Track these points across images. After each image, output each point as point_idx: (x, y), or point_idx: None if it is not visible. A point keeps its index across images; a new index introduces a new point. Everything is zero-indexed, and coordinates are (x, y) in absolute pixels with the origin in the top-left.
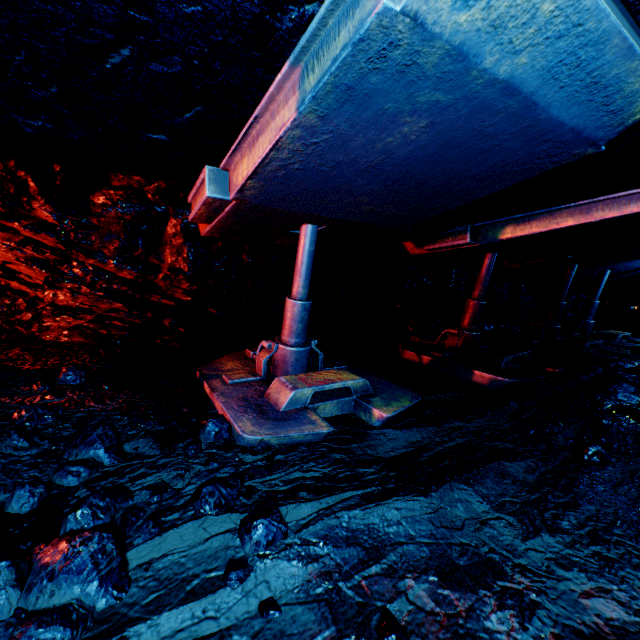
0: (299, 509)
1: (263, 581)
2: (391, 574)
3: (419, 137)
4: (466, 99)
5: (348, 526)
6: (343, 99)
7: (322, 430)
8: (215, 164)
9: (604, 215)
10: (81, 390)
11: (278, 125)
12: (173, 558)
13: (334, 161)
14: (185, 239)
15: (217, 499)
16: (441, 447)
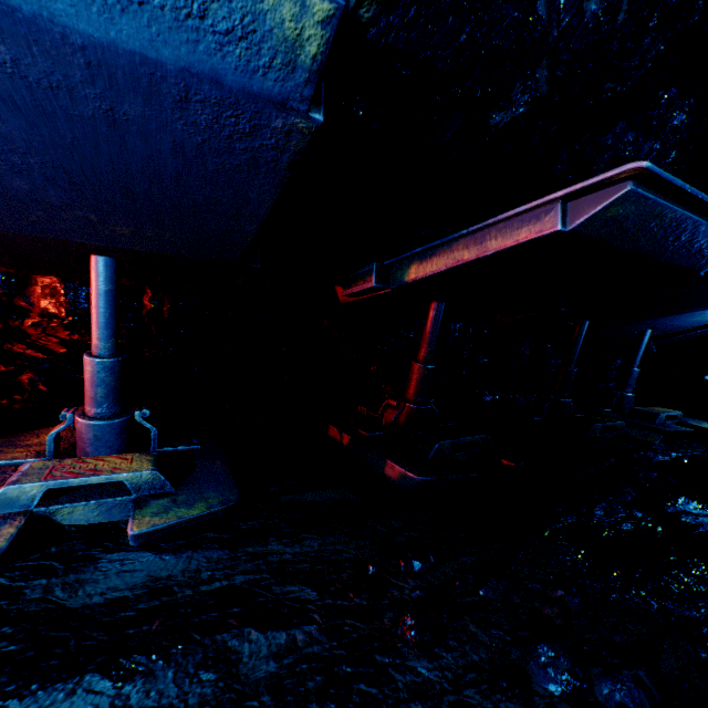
0: None
1: None
2: None
3: None
4: None
5: None
6: None
7: None
8: None
9: (497, 245)
10: None
11: None
12: None
13: None
14: (60, 278)
15: None
16: (191, 591)
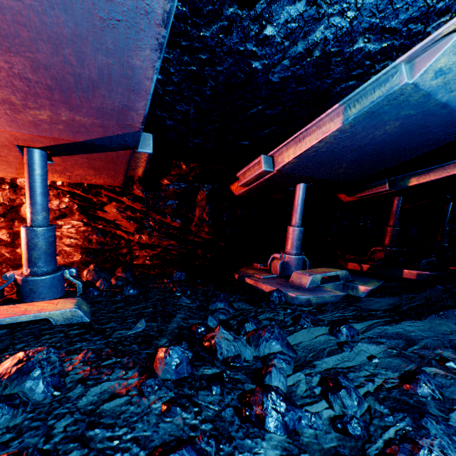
0: (354, 326)
1: (361, 350)
2: (427, 348)
3: (392, 130)
4: (423, 112)
5: (387, 332)
6: (366, 117)
7: (340, 294)
8: (262, 154)
9: None
10: (187, 282)
11: (324, 131)
12: (306, 343)
13: (343, 146)
14: (207, 201)
15: (310, 320)
16: (409, 305)
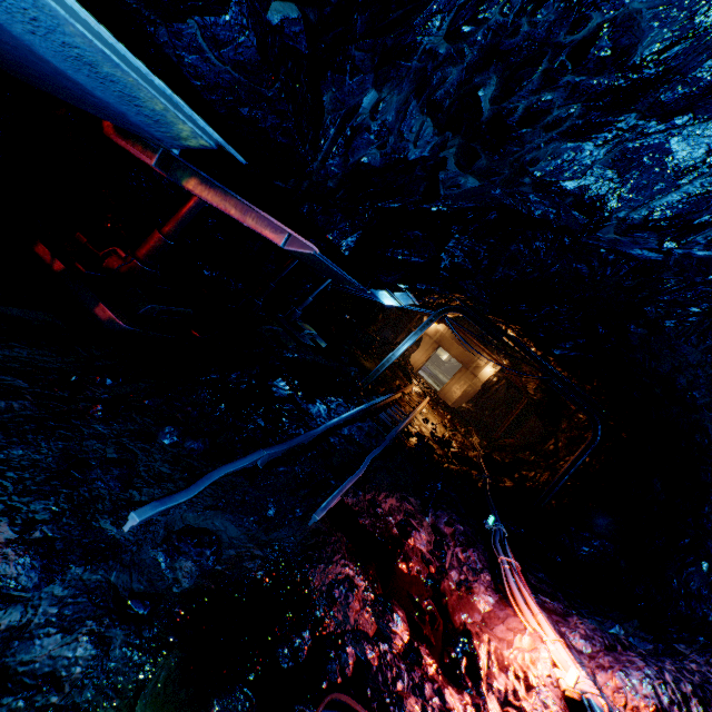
0: None
1: None
2: None
3: None
4: None
5: None
6: None
7: None
8: None
9: (252, 225)
10: None
11: None
12: None
13: None
14: None
15: None
16: None
